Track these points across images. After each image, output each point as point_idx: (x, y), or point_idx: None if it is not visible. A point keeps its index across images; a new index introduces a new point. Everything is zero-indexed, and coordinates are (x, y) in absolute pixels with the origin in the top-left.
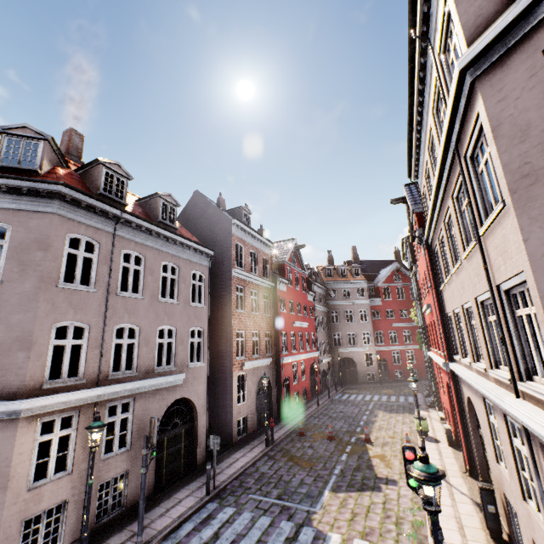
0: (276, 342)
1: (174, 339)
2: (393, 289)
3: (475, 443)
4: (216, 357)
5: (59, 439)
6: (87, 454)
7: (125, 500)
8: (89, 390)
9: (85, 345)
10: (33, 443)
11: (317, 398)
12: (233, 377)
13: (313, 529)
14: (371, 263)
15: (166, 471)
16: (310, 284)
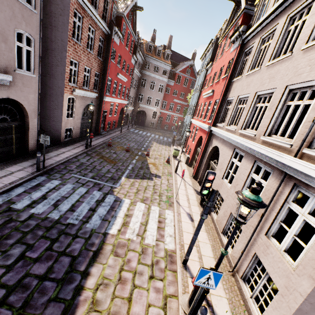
0: (103, 84)
1: None
2: (183, 78)
3: (204, 166)
4: (48, 76)
5: None
6: None
7: None
8: None
9: None
10: None
11: (121, 128)
12: (64, 98)
13: (114, 196)
14: (176, 55)
15: None
16: (136, 50)
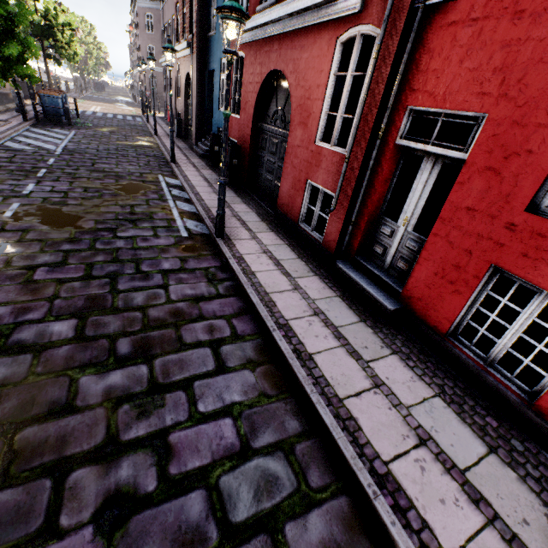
0: None
1: None
2: None
3: None
4: None
5: None
6: None
7: None
8: None
9: None
10: None
11: None
12: None
13: None
14: None
15: None
16: None
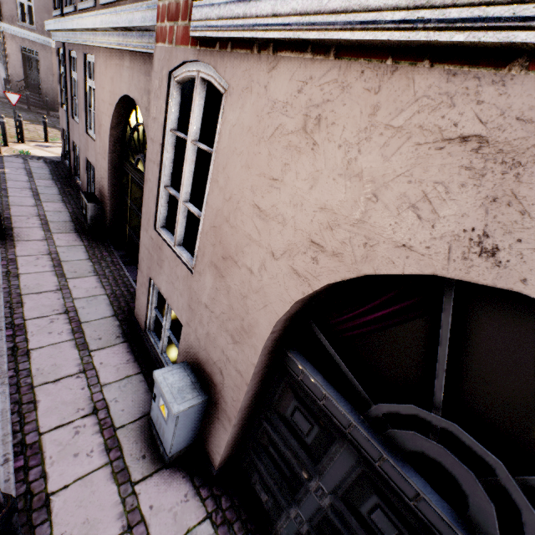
0: None
1: None
2: None
3: None
4: None
5: None
6: None
7: None
8: None
9: None
10: None
11: None
12: None
13: None
14: None
15: None
16: None
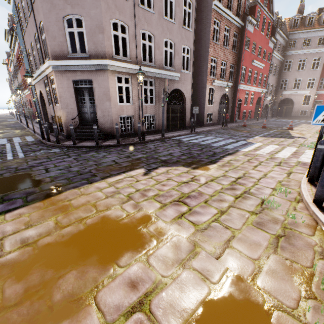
0: (237, 74)
1: (173, 51)
2: None
3: None
4: (196, 76)
5: (123, 117)
6: (137, 99)
7: (155, 126)
8: (133, 65)
9: (127, 39)
10: (115, 85)
11: (258, 116)
12: (206, 88)
13: (246, 142)
14: None
15: (171, 123)
16: (274, 32)
